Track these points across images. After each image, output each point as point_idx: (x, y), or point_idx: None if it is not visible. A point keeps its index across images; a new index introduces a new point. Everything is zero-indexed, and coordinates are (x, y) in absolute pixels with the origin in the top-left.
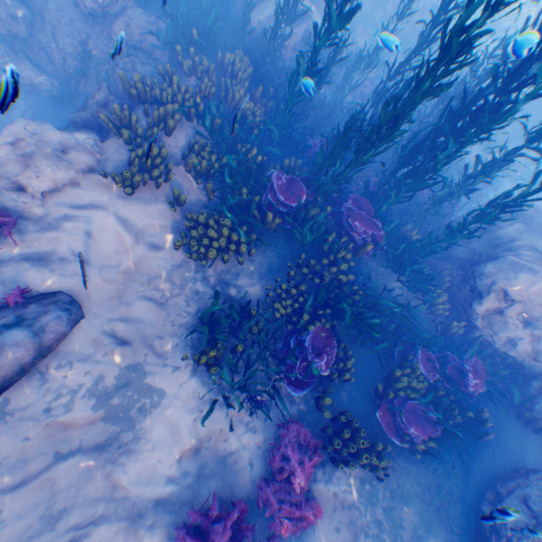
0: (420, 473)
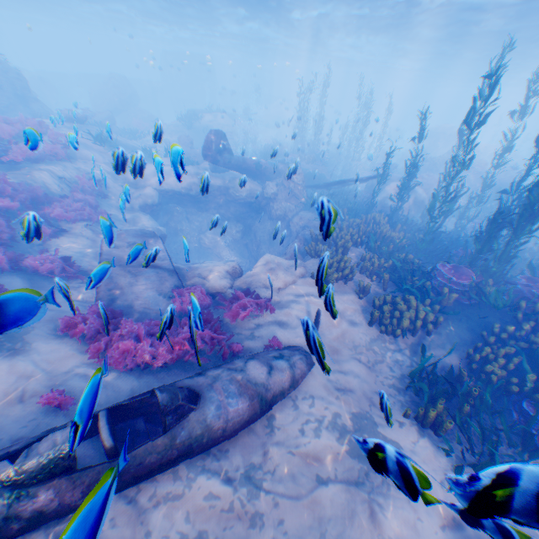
0: None
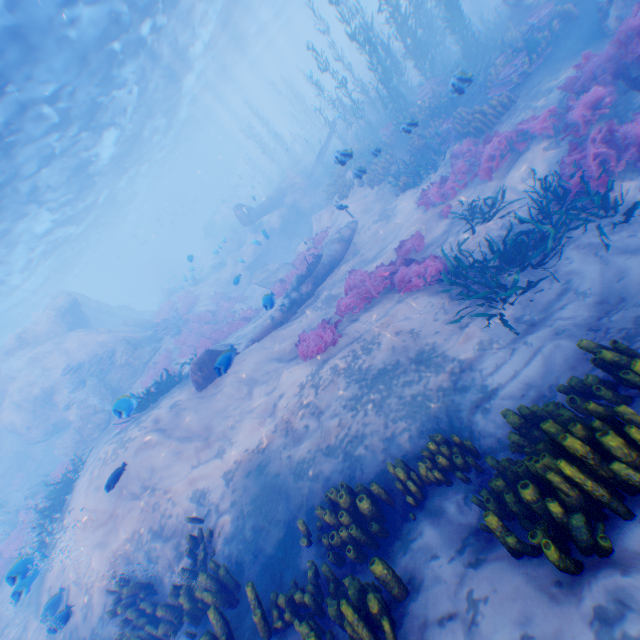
0: (540, 72)
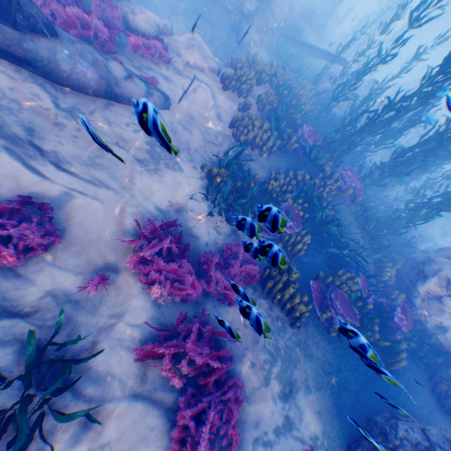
0: (327, 350)
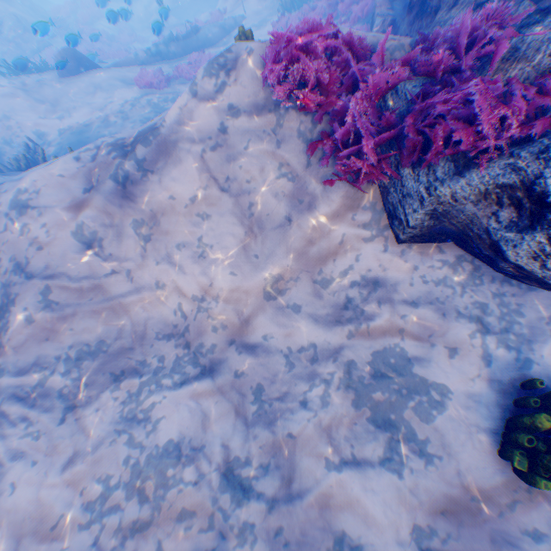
0: None
